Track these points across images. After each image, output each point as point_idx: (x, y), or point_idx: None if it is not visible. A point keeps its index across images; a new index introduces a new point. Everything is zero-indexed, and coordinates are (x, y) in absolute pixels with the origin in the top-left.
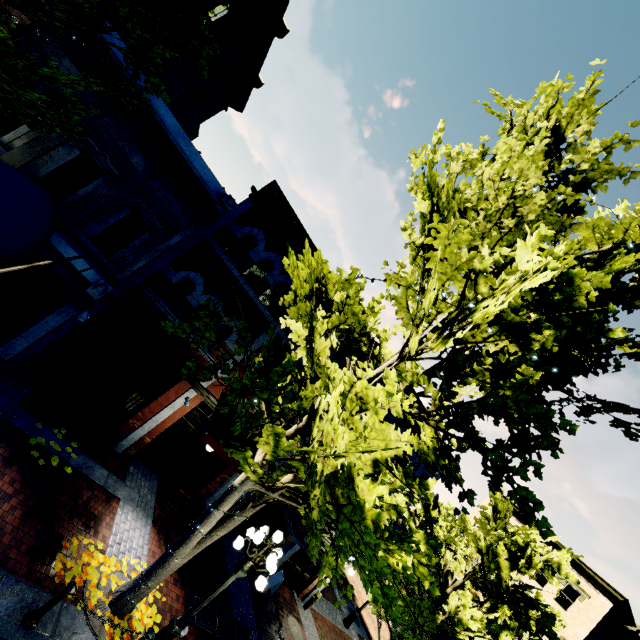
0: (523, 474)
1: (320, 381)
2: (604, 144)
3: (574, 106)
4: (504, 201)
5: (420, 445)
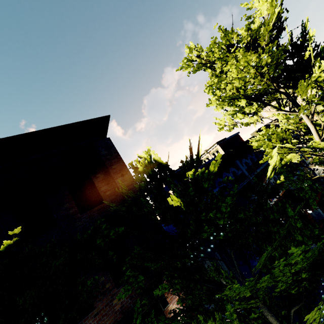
0: None
1: None
2: (246, 30)
3: (224, 38)
4: (253, 70)
5: None
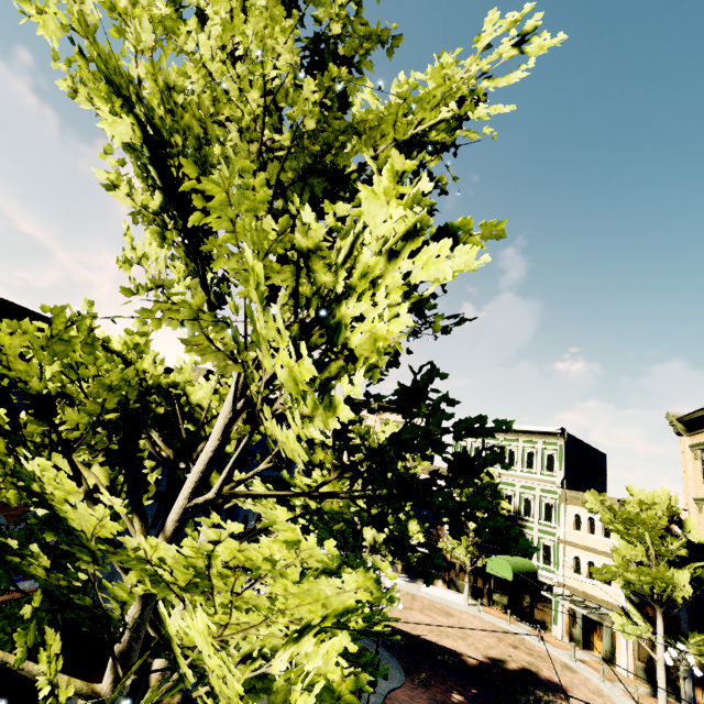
0: (482, 503)
1: (133, 573)
2: None
3: None
4: (258, 100)
5: (327, 507)
